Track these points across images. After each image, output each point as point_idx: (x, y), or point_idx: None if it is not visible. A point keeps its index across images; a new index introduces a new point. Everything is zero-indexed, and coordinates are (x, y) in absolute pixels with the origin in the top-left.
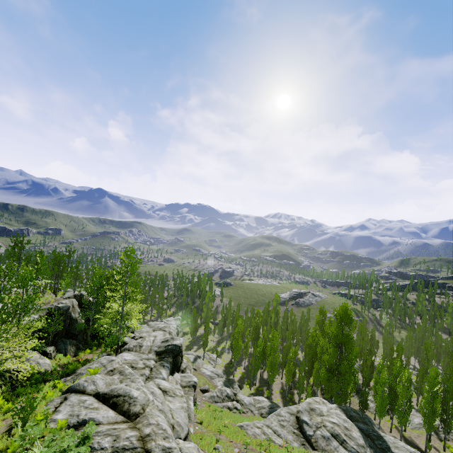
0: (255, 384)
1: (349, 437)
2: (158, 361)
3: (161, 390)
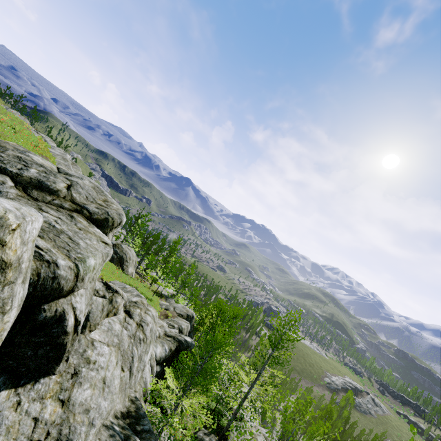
0: None
1: None
2: None
3: None
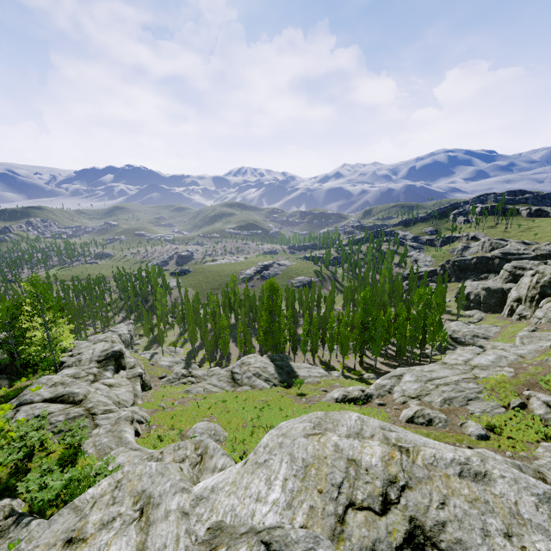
0: (215, 360)
1: (265, 372)
2: (100, 367)
3: (106, 385)
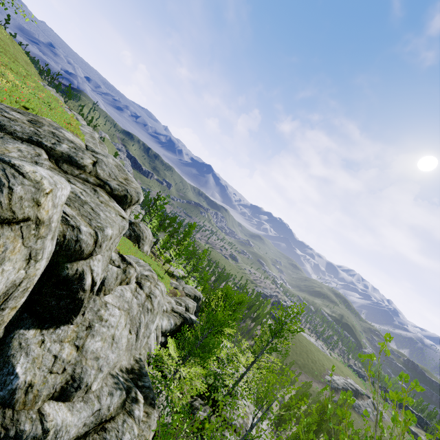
0: None
1: None
2: None
3: None
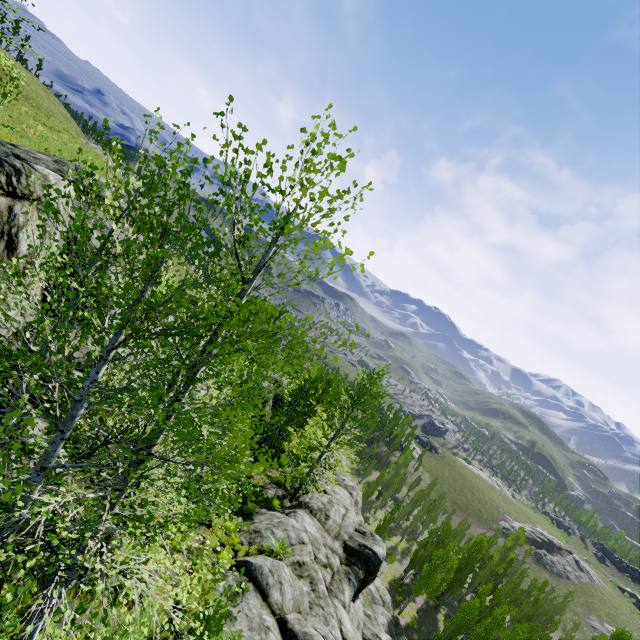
0: None
1: None
2: (343, 563)
3: (342, 636)
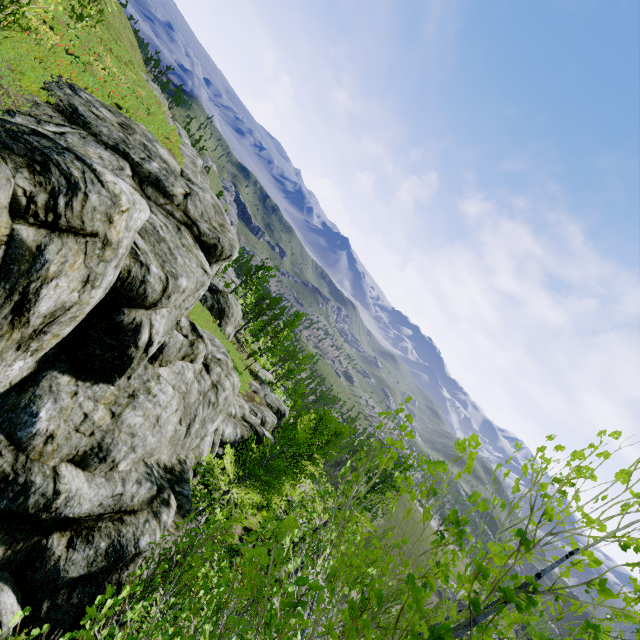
0: None
1: None
2: None
3: None
